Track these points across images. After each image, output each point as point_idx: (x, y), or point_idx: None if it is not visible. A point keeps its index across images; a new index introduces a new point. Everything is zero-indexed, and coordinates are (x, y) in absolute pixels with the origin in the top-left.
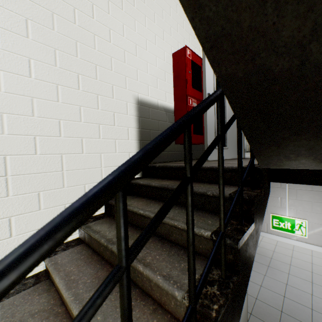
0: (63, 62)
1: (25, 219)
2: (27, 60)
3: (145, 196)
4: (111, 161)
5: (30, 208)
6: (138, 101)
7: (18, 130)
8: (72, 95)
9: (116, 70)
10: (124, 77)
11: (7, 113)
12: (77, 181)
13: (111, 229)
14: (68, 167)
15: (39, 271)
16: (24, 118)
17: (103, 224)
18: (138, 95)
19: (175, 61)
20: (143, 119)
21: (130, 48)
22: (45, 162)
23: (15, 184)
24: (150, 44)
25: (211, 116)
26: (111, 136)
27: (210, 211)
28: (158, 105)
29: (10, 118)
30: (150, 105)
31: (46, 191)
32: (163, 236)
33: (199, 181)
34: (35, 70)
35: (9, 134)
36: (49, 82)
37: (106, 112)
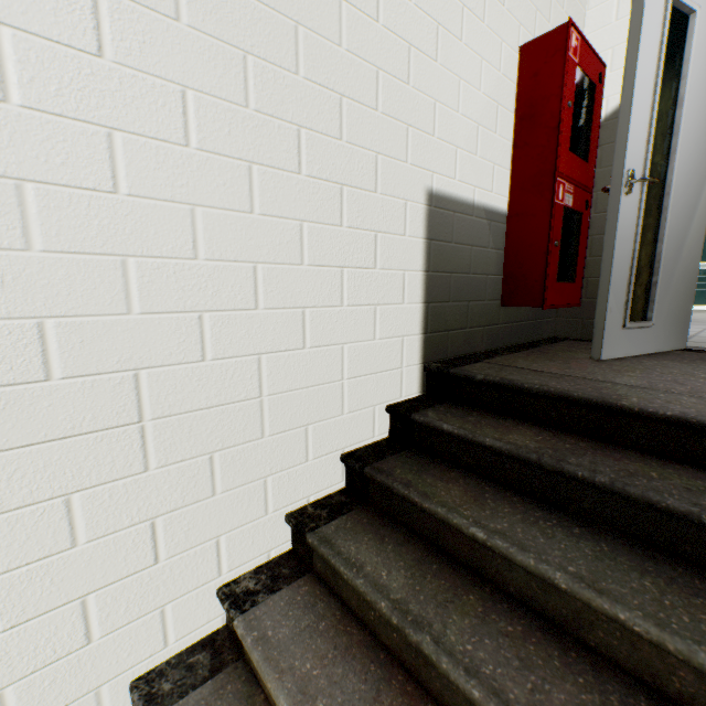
0: (263, 93)
1: (185, 520)
2: (179, 93)
3: (453, 461)
4: (363, 363)
5: (195, 493)
6: (430, 197)
7: (163, 299)
8: (283, 192)
9: (388, 107)
10: (403, 129)
11: (137, 255)
12: (290, 419)
13: (387, 558)
14: (273, 386)
15: (214, 630)
16: (175, 267)
17: (359, 536)
18: (432, 179)
19: (528, 69)
20: (438, 245)
21: (423, 35)
22: (222, 378)
23: (161, 441)
24: (470, 21)
25: (625, 238)
26: (366, 297)
27: (698, 564)
28: (473, 203)
29: (143, 270)
30: (457, 204)
31: (225, 450)
32: (550, 617)
33: (620, 445)
34: (198, 123)
35: (143, 313)
36: (230, 158)
37: (359, 234)
